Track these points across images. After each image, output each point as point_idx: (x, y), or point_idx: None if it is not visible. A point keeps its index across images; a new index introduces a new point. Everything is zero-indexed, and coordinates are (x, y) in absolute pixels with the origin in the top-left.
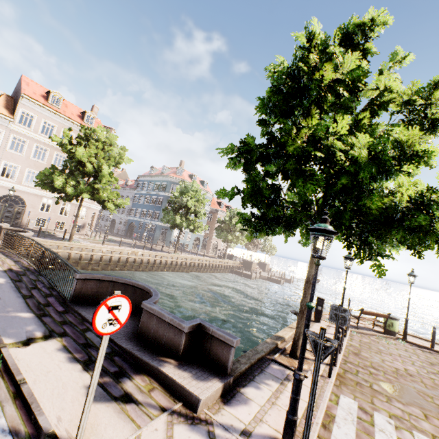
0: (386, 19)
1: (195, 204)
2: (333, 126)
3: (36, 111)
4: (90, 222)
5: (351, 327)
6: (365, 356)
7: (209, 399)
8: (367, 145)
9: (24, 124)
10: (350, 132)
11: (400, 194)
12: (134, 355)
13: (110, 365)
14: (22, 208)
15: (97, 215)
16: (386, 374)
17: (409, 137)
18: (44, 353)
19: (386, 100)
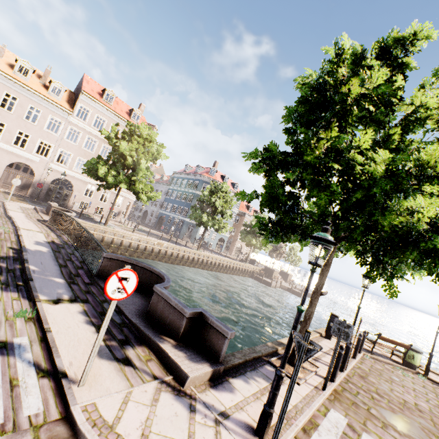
0: (430, 33)
1: (223, 204)
2: (356, 140)
3: (91, 106)
4: (125, 211)
5: (365, 351)
6: (372, 381)
7: (197, 379)
8: (387, 162)
9: (81, 117)
10: (378, 147)
11: (421, 215)
12: (140, 329)
13: (119, 333)
14: (70, 191)
15: (131, 205)
16: (390, 403)
17: (432, 157)
18: (68, 312)
19: (424, 116)
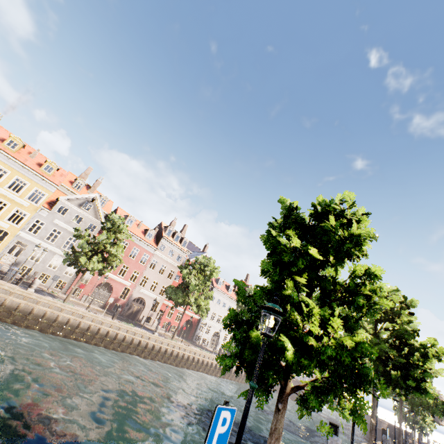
0: None
1: None
2: None
3: None
4: None
5: None
6: None
7: None
8: None
9: None
10: None
11: None
12: None
13: None
14: None
15: None
16: None
17: None
18: None
19: None
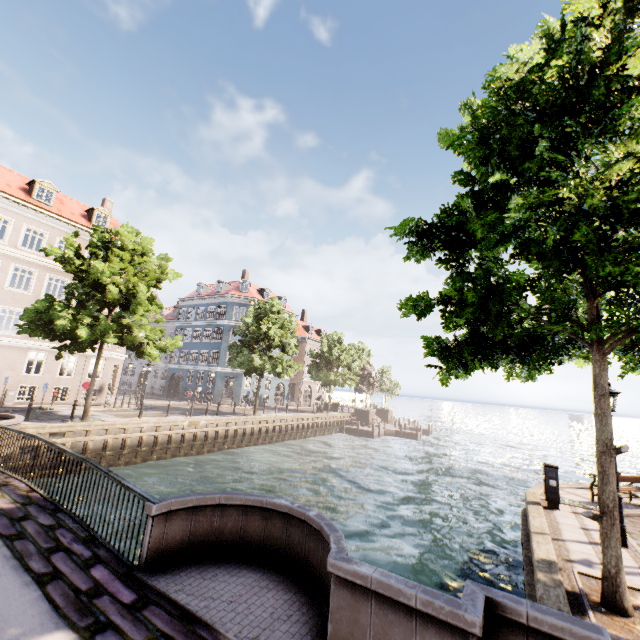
0: None
1: (280, 332)
2: None
3: (12, 212)
4: (111, 381)
5: None
6: None
7: None
8: None
9: None
10: None
11: None
12: None
13: None
14: None
15: (120, 369)
16: None
17: None
18: None
19: None
